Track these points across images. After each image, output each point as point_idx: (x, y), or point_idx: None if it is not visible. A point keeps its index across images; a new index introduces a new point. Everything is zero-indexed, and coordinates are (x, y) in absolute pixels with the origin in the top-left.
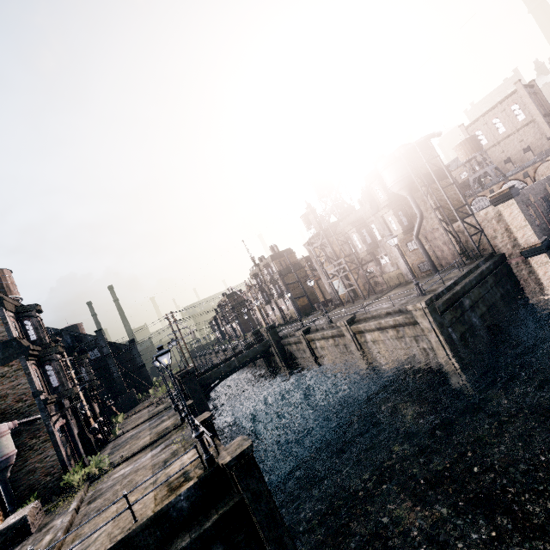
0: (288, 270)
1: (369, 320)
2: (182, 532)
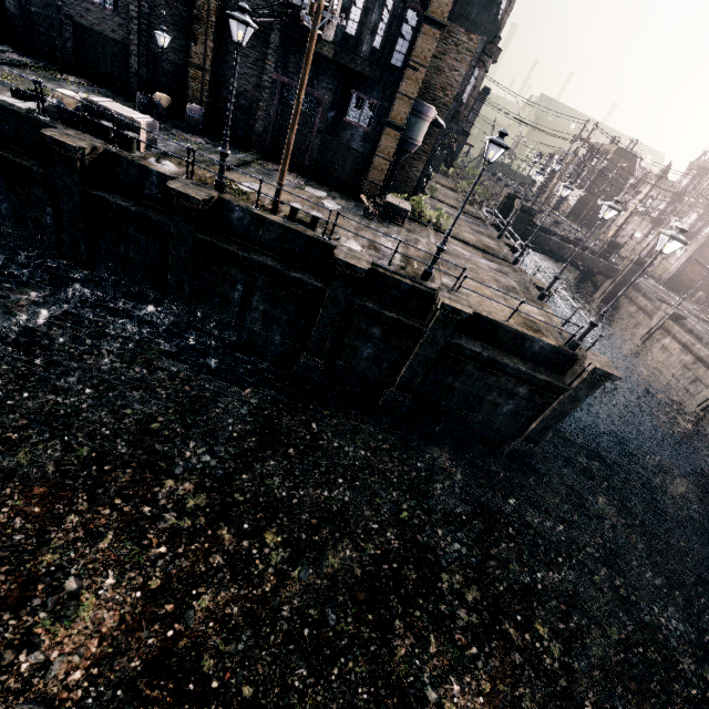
0: None
1: None
2: (517, 358)
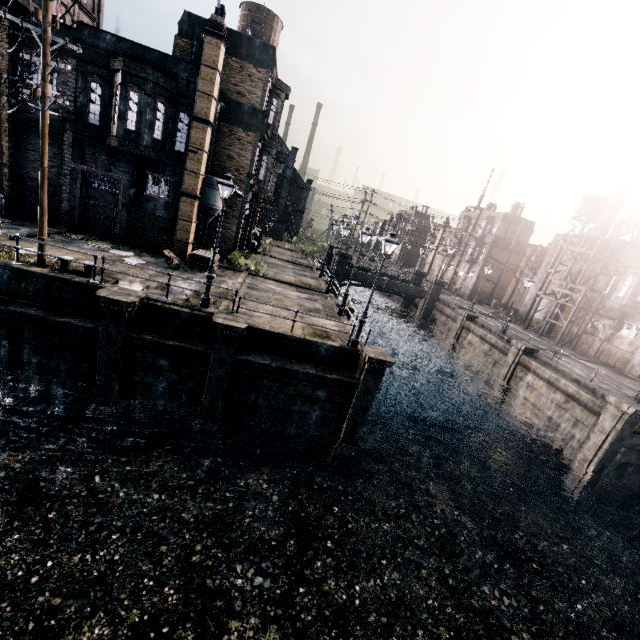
0: (506, 244)
1: (547, 367)
2: (310, 364)
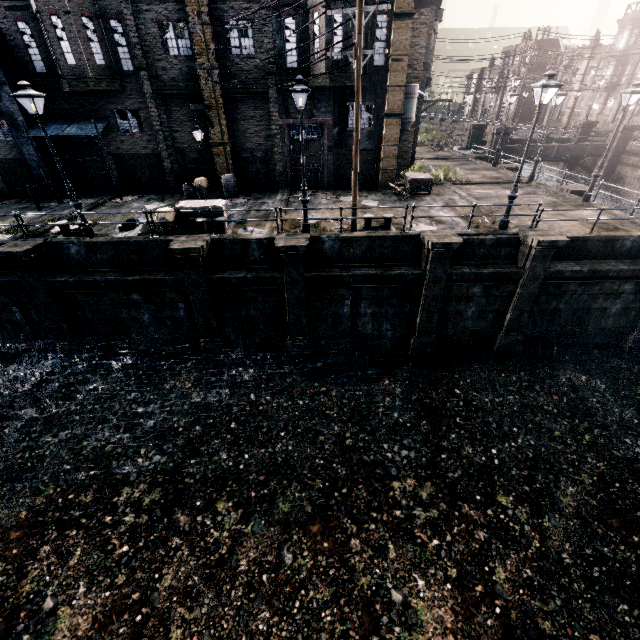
0: None
1: None
2: (611, 260)
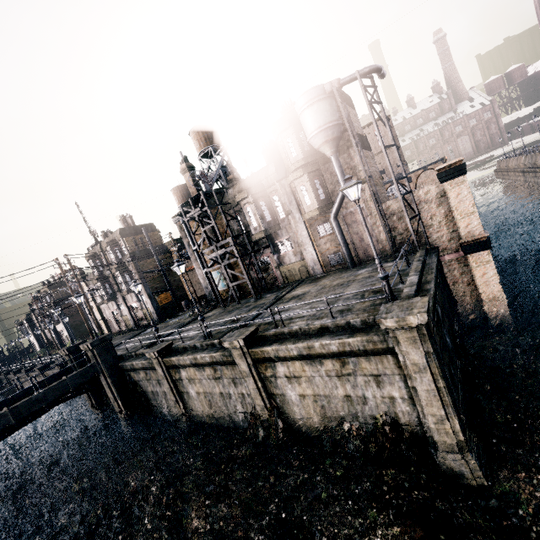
0: (146, 253)
1: (284, 339)
2: None
